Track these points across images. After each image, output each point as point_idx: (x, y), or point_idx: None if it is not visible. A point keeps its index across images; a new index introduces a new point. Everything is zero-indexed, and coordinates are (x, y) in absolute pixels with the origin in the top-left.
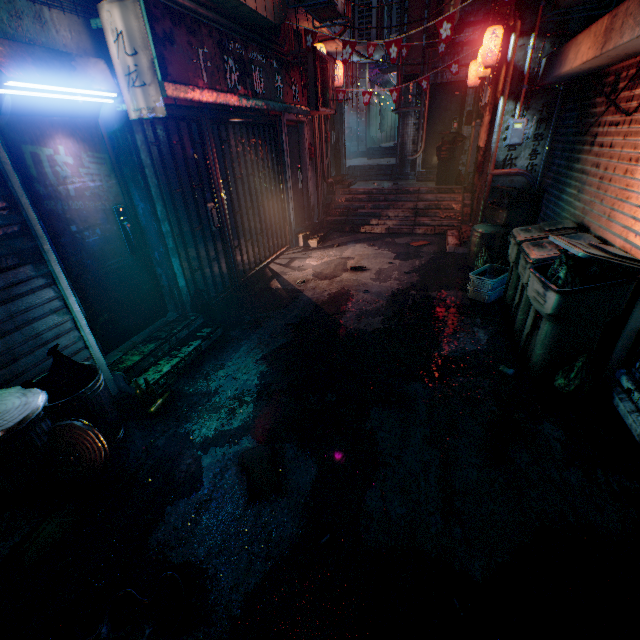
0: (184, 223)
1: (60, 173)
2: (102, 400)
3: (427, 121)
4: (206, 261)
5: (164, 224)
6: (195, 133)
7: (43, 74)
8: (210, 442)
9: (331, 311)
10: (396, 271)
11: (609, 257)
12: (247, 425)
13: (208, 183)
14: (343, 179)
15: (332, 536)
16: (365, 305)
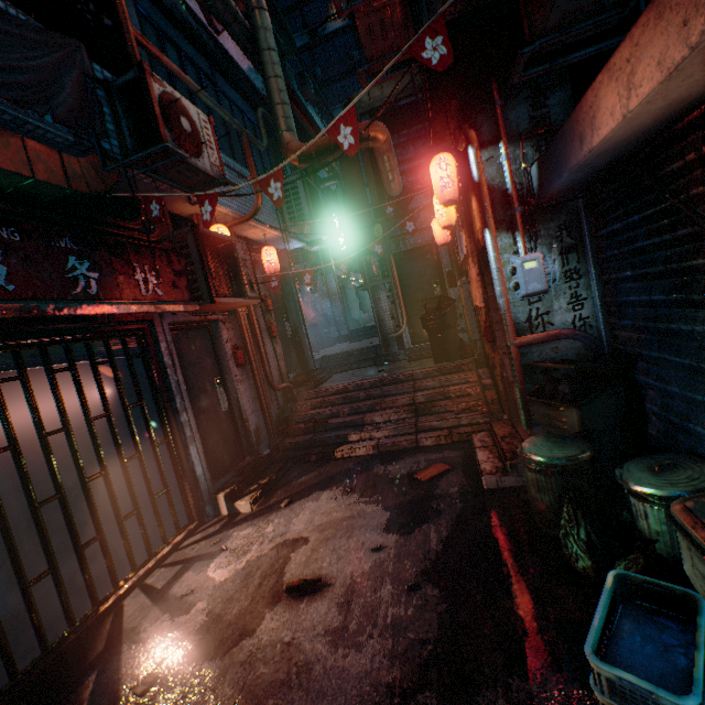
0: None
1: None
2: None
3: (402, 291)
4: None
5: None
6: None
7: None
8: None
9: None
10: (388, 582)
11: None
12: None
13: None
14: (309, 376)
15: None
16: None
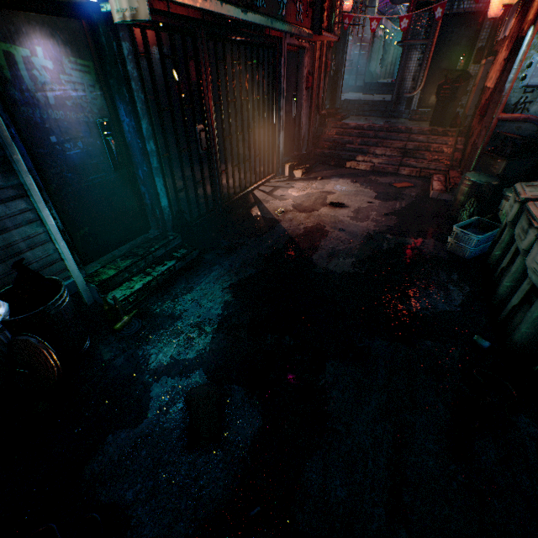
0: (171, 143)
1: (38, 78)
2: (64, 317)
3: (432, 56)
4: (191, 183)
5: (149, 142)
6: (189, 48)
7: None
8: (163, 370)
9: (304, 246)
10: (375, 211)
11: None
12: (201, 357)
13: (199, 104)
14: (336, 112)
15: (263, 508)
16: (338, 244)
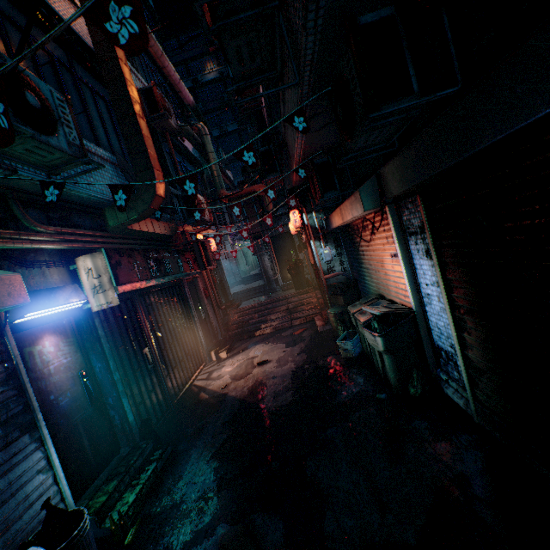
0: (128, 369)
1: (45, 359)
2: (89, 539)
3: (276, 255)
4: (146, 394)
5: (115, 374)
6: (130, 306)
7: (46, 303)
8: (190, 544)
9: (254, 400)
10: (290, 355)
11: (392, 310)
12: (217, 515)
13: (141, 335)
14: (232, 303)
15: None
16: (277, 387)
